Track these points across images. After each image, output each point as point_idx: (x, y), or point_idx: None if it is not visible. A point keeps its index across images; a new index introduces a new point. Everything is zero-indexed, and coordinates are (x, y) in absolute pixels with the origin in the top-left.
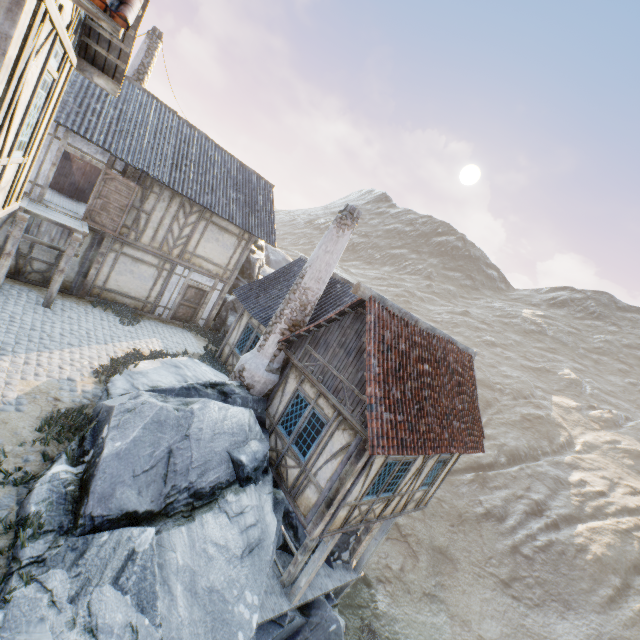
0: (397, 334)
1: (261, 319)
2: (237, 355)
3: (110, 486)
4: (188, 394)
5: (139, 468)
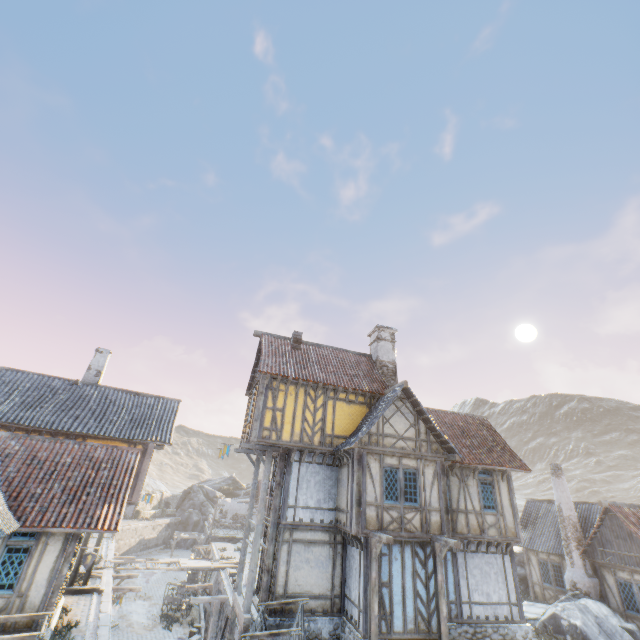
0: (636, 517)
1: (549, 550)
2: (549, 587)
3: (595, 638)
4: (569, 601)
5: (595, 631)
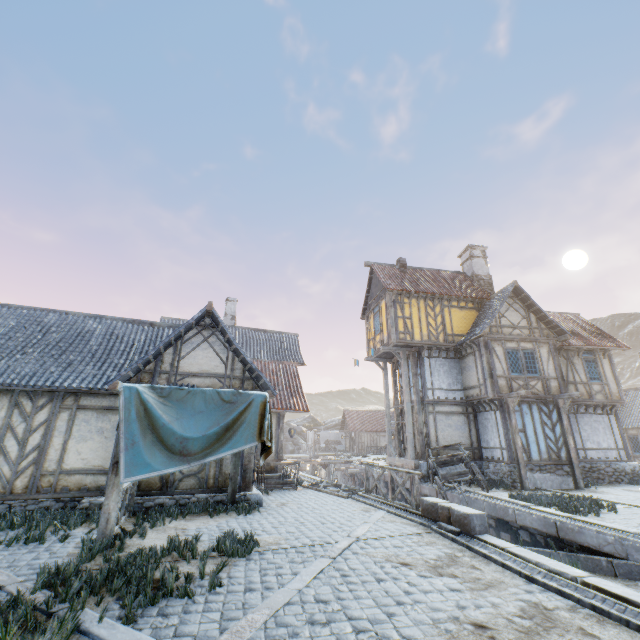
0: None
1: (639, 425)
2: (639, 455)
3: None
4: None
5: None
